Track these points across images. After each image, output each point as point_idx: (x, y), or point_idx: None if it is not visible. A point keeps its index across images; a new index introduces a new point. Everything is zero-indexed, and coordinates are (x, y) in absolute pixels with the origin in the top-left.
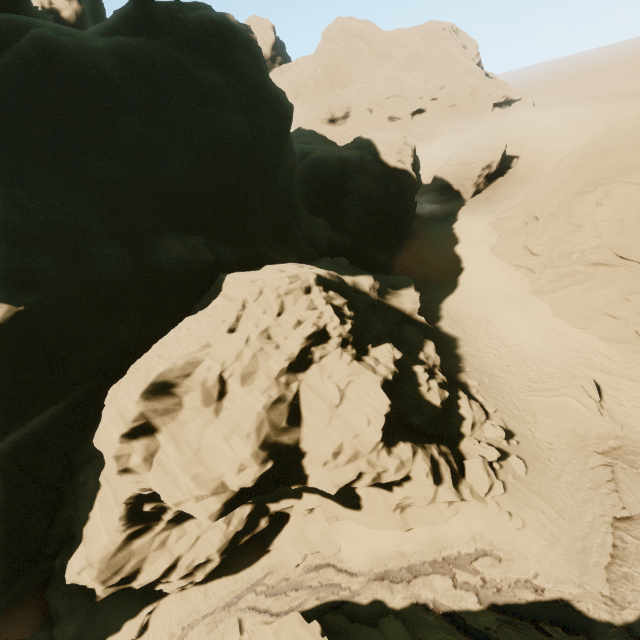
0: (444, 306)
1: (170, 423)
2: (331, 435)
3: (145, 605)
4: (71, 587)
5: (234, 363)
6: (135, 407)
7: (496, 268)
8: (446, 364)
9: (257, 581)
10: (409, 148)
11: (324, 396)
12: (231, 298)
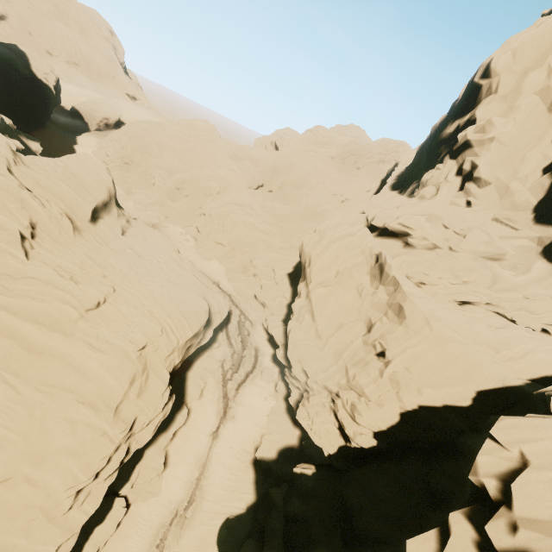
0: None
1: None
2: None
3: None
4: None
5: None
6: None
7: None
8: None
9: None
10: (54, 76)
11: None
12: None
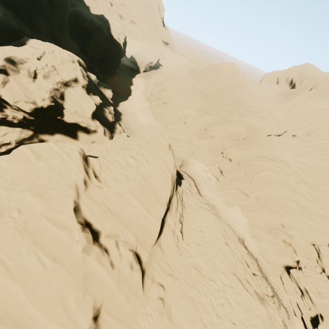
0: (121, 104)
1: (15, 75)
2: (75, 107)
3: None
4: None
5: (41, 70)
6: (2, 62)
7: (141, 97)
8: (116, 118)
9: None
10: (124, 35)
11: (74, 96)
12: (36, 48)
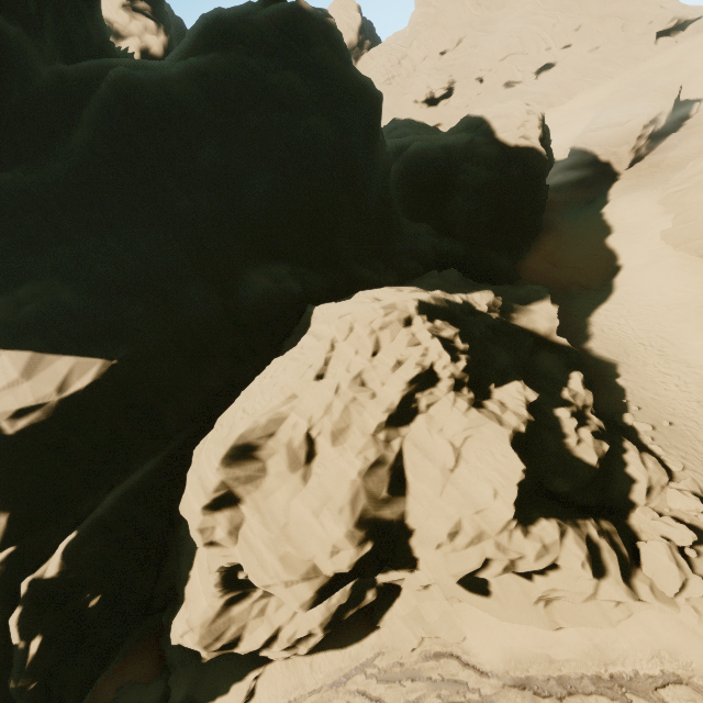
0: (594, 320)
1: (254, 492)
2: (445, 509)
3: (251, 669)
4: (177, 646)
5: (322, 418)
6: (215, 475)
7: (673, 262)
8: (601, 400)
9: (367, 661)
10: (535, 118)
11: (434, 457)
12: (319, 336)
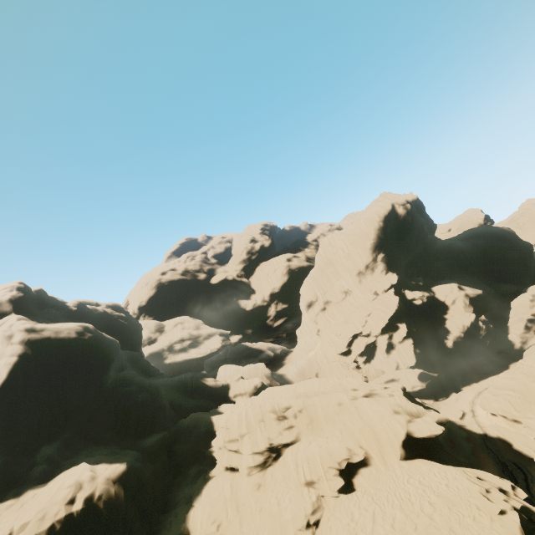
0: None
1: None
2: None
3: None
4: (508, 342)
5: None
6: (528, 296)
7: None
8: None
9: None
10: None
11: None
12: None
